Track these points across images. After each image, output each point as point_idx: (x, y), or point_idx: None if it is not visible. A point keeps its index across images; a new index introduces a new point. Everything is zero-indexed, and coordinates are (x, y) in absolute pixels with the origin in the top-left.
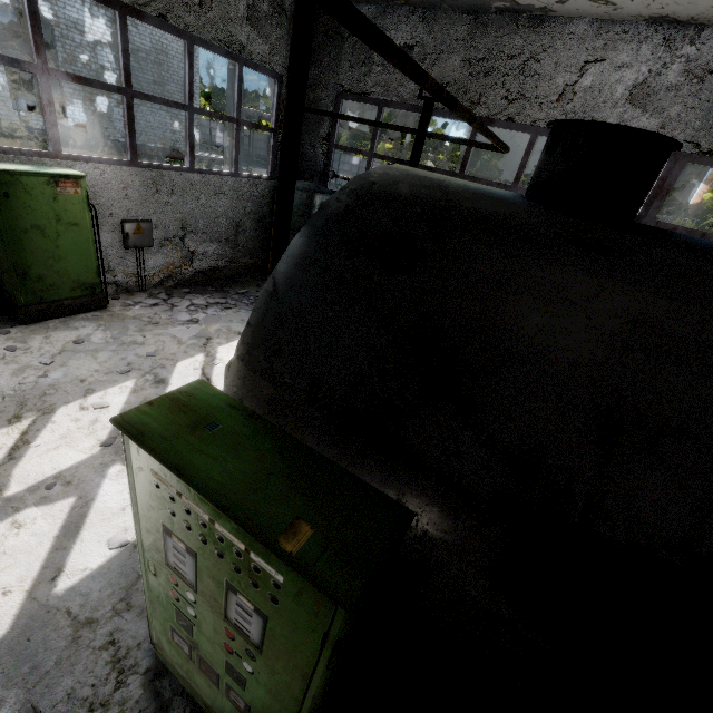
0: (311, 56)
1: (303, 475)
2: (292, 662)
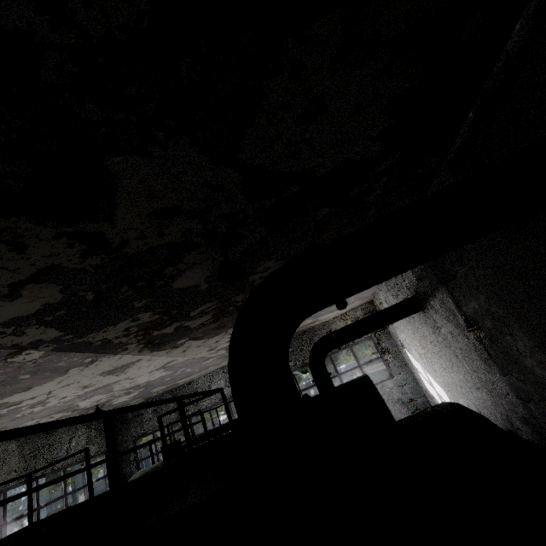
0: (117, 434)
1: None
2: None
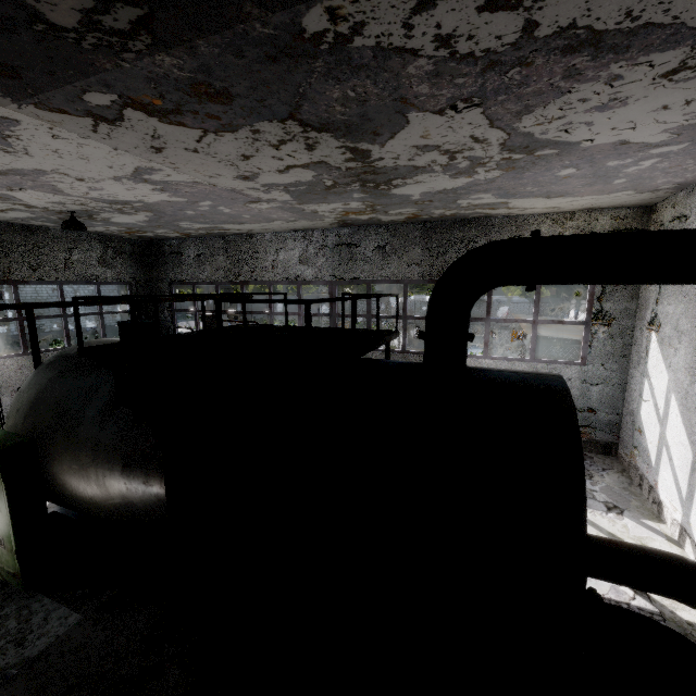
0: (151, 267)
1: (7, 437)
2: (0, 491)
